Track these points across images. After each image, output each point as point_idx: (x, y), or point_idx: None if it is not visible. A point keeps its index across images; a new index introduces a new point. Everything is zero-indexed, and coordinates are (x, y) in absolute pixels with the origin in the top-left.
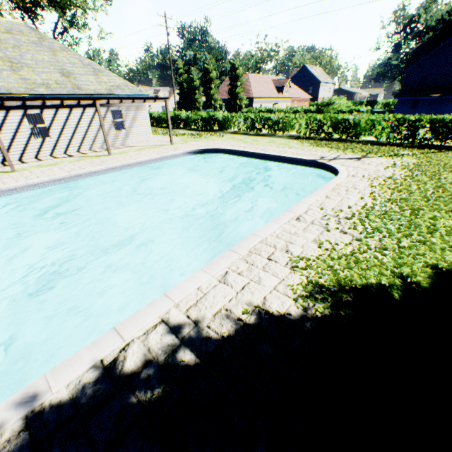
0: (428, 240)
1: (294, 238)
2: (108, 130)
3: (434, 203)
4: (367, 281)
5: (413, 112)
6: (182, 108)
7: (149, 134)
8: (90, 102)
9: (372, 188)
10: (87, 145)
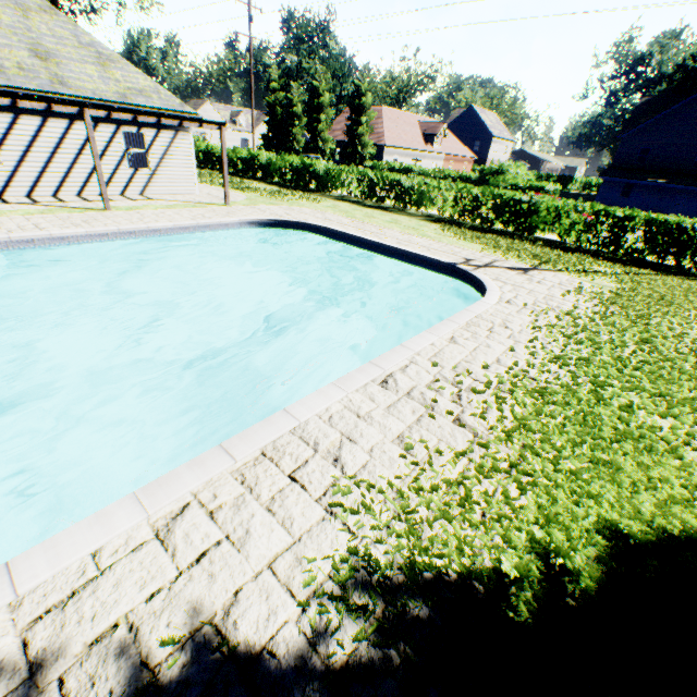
0: (611, 459)
1: (362, 427)
2: (116, 165)
3: (634, 373)
4: (475, 559)
5: (624, 202)
6: (271, 146)
7: (192, 182)
8: (72, 109)
9: (534, 331)
10: (73, 186)
